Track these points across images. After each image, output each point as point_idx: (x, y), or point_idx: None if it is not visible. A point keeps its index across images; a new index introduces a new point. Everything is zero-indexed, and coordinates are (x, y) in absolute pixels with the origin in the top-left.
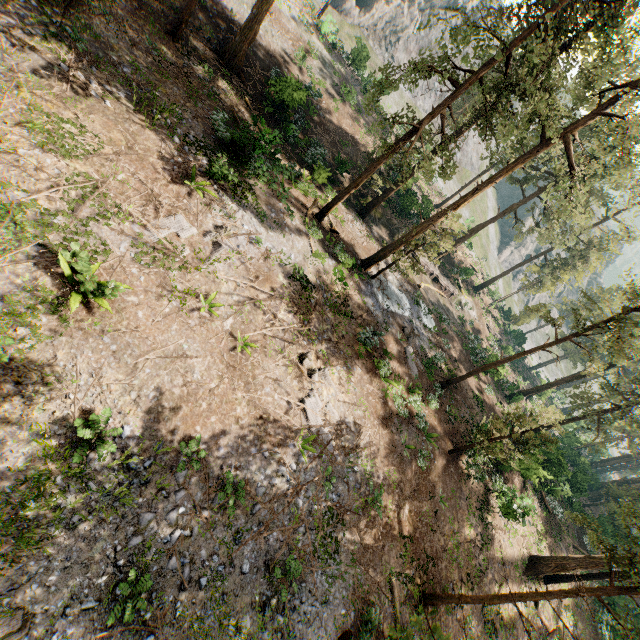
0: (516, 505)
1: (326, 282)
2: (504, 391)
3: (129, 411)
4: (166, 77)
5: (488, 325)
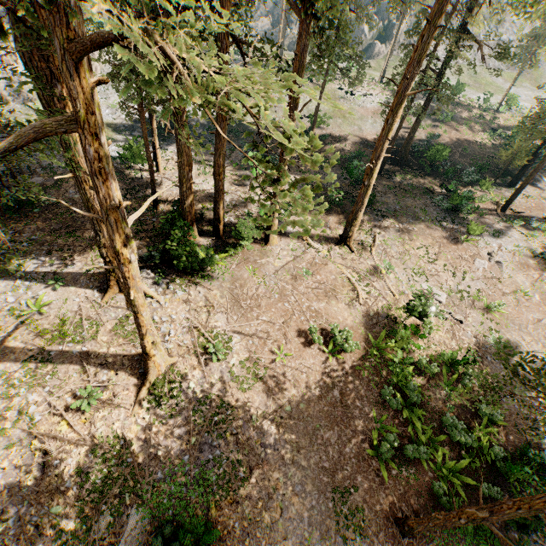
0: None
1: (545, 248)
2: None
3: (544, 351)
4: (402, 197)
5: None
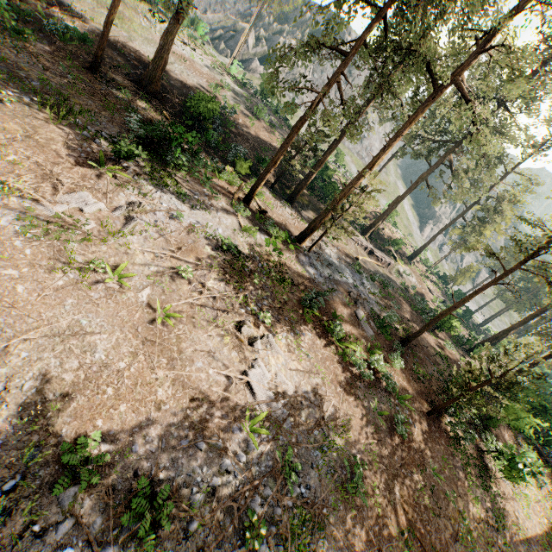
0: (520, 464)
1: (260, 253)
2: (463, 346)
3: None
4: (80, 92)
5: (429, 288)
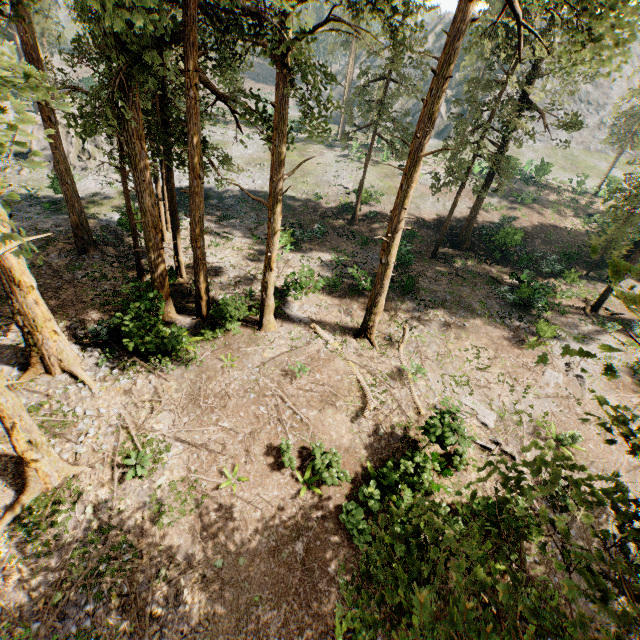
0: None
1: None
2: None
3: None
4: (458, 285)
5: None
